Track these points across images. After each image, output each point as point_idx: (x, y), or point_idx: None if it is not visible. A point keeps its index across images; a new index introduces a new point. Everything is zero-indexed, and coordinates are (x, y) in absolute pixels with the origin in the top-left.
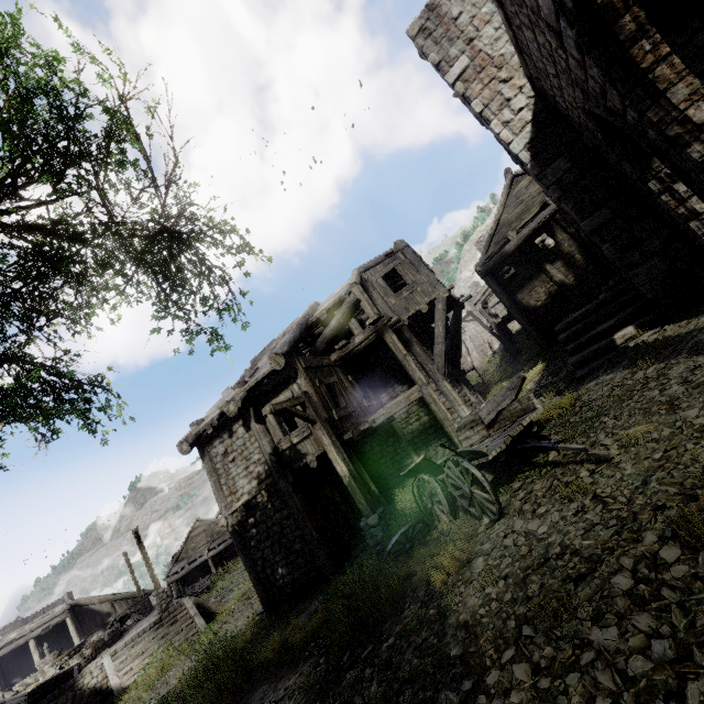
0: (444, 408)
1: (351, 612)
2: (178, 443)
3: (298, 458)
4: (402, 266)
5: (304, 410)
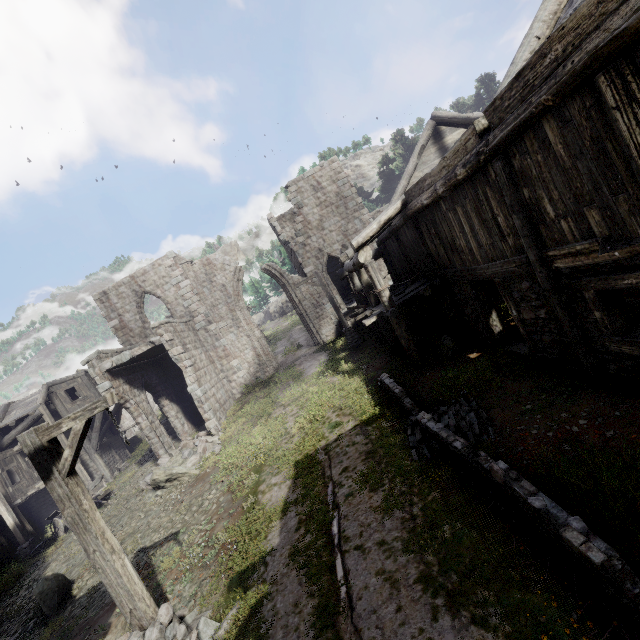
0: (87, 474)
1: (6, 583)
2: None
3: None
4: (79, 386)
5: None
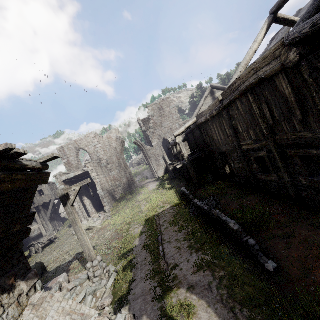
0: (44, 230)
1: None
2: None
3: None
4: (44, 189)
5: None
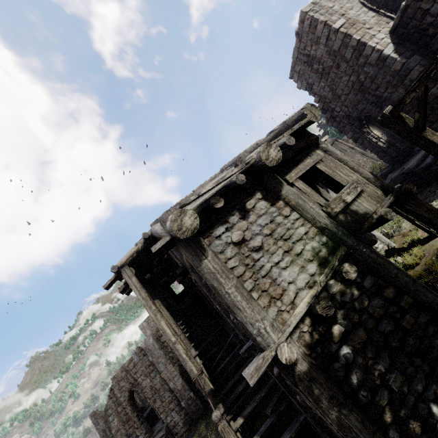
0: None
1: None
2: (175, 214)
3: (359, 219)
4: None
5: (402, 121)
